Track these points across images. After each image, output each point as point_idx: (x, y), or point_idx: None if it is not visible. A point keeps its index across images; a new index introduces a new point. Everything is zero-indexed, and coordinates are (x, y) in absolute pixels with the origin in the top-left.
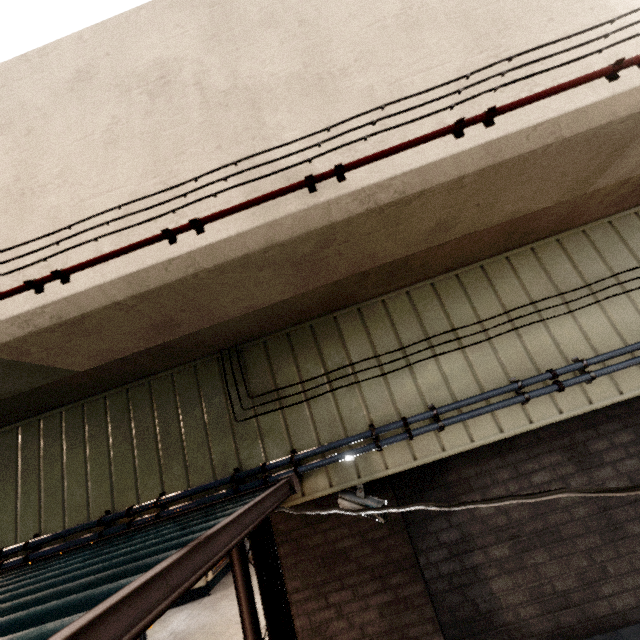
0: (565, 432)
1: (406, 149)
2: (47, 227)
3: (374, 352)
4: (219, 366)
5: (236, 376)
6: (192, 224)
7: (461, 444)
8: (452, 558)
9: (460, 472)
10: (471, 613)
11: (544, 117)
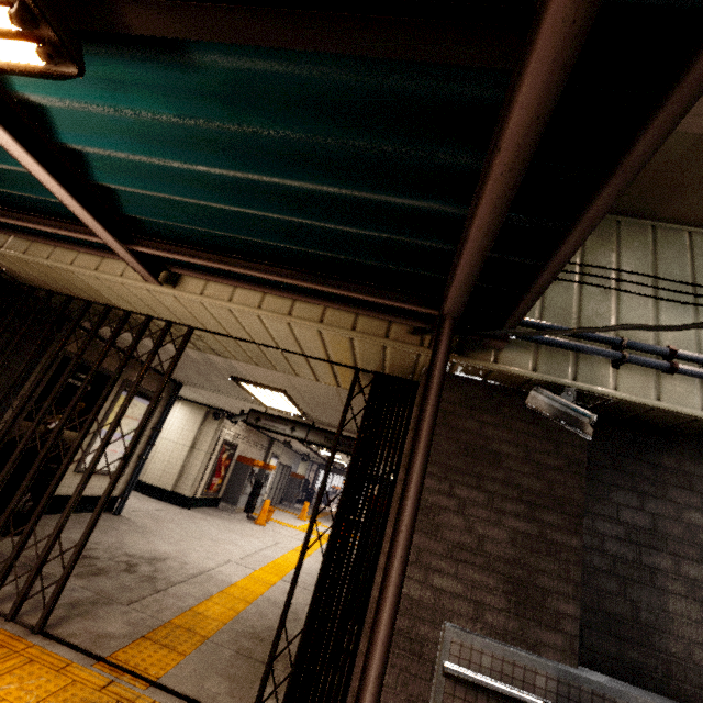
0: None
1: None
2: None
3: (654, 274)
4: None
5: None
6: None
7: None
8: (627, 542)
9: (683, 463)
10: (625, 613)
11: None
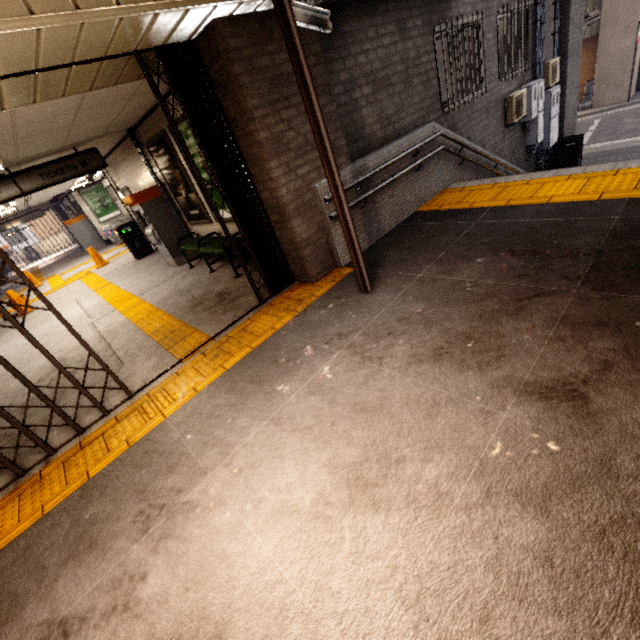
0: (398, 9)
1: None
2: None
3: None
4: None
5: None
6: None
7: None
8: (346, 93)
9: (350, 25)
10: (354, 130)
11: None
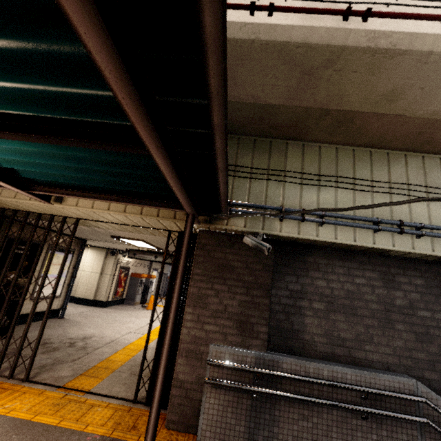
0: (386, 265)
1: (411, 18)
2: None
3: (301, 171)
4: None
5: None
6: (269, 6)
7: (329, 238)
8: (290, 298)
9: (316, 259)
10: (288, 327)
11: None
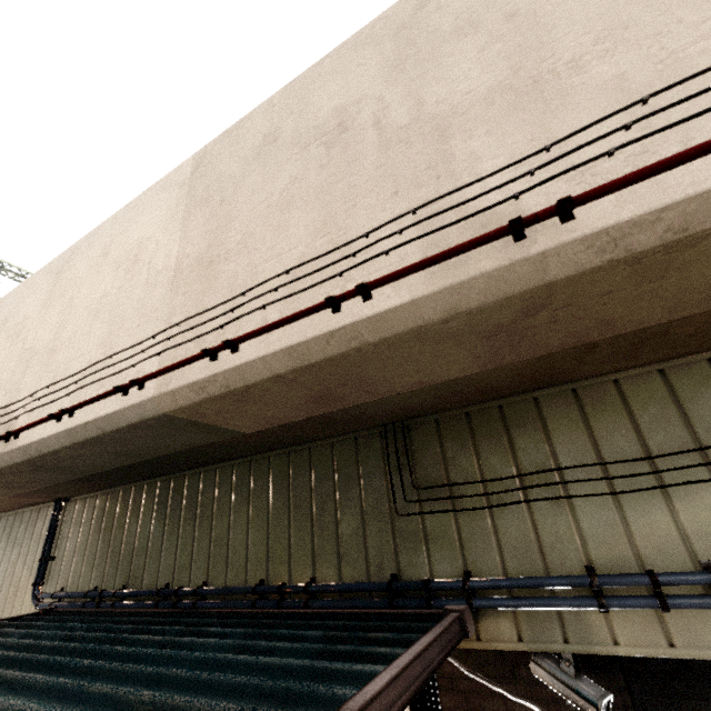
0: None
1: (694, 158)
2: (226, 294)
3: (598, 456)
4: (381, 442)
5: (400, 458)
6: (358, 290)
7: None
8: None
9: None
10: None
11: None
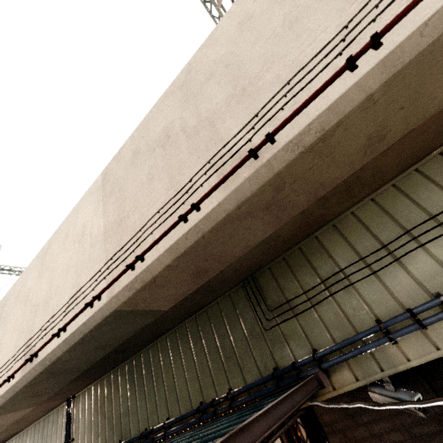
0: None
1: (312, 100)
2: (132, 234)
3: (358, 256)
4: (244, 291)
5: (256, 296)
6: (192, 207)
7: None
8: None
9: None
10: None
11: (431, 11)
